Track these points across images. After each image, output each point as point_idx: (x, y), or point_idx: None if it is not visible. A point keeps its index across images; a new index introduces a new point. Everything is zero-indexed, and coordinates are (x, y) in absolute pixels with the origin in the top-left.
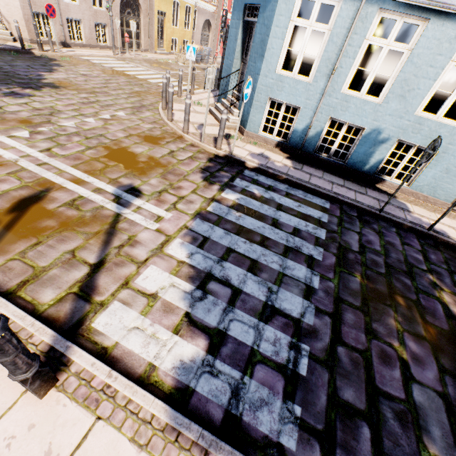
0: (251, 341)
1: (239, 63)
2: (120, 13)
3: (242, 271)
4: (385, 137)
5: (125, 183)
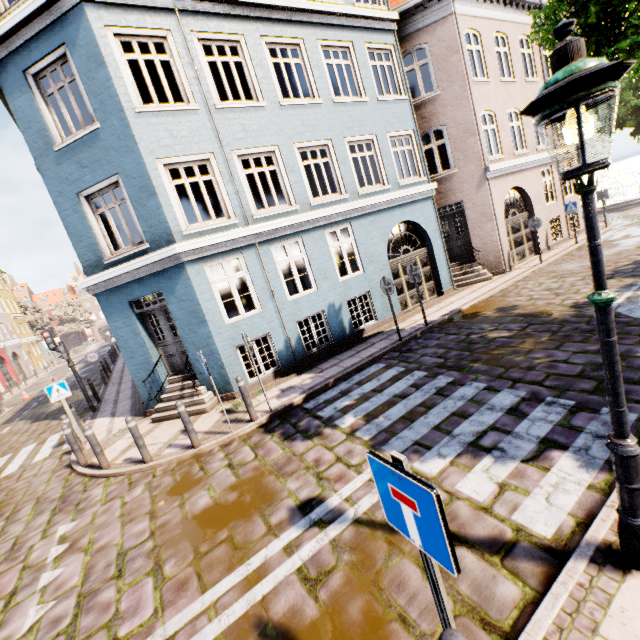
0: (548, 425)
1: (156, 350)
2: None
3: (466, 422)
4: (339, 305)
5: (285, 515)
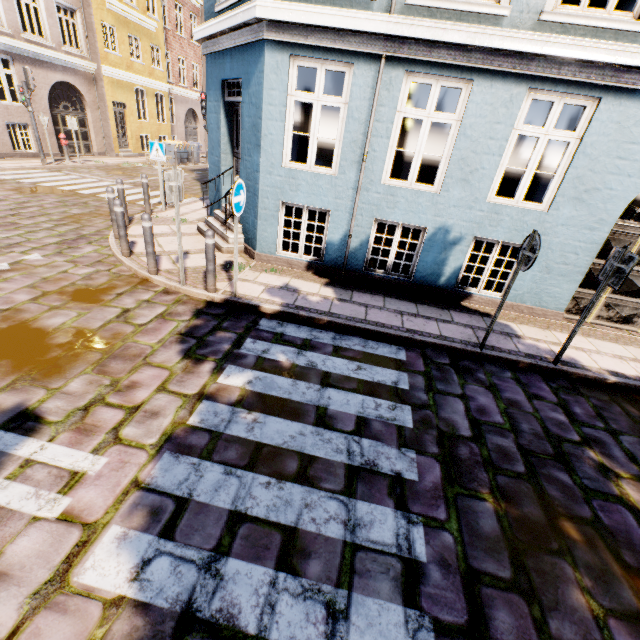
0: None
1: (231, 158)
2: (51, 107)
3: (265, 572)
4: (457, 236)
5: (6, 405)
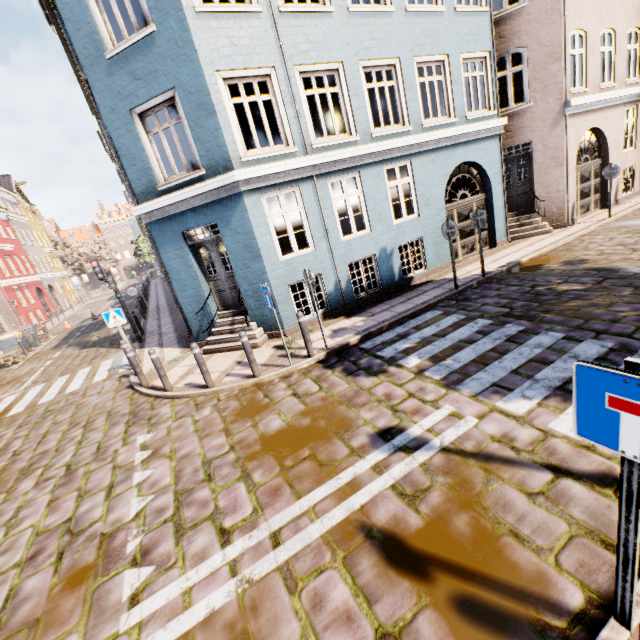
0: None
1: (207, 284)
2: None
3: (547, 368)
4: (390, 249)
5: (366, 440)
